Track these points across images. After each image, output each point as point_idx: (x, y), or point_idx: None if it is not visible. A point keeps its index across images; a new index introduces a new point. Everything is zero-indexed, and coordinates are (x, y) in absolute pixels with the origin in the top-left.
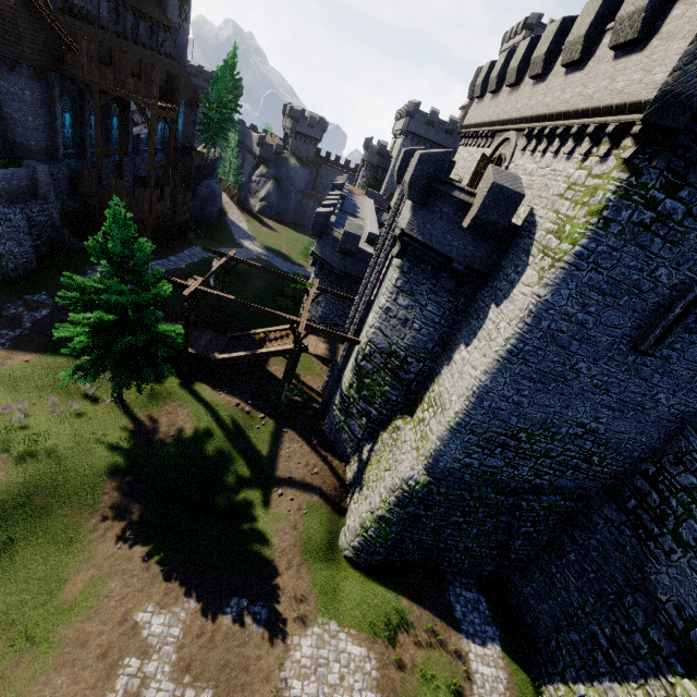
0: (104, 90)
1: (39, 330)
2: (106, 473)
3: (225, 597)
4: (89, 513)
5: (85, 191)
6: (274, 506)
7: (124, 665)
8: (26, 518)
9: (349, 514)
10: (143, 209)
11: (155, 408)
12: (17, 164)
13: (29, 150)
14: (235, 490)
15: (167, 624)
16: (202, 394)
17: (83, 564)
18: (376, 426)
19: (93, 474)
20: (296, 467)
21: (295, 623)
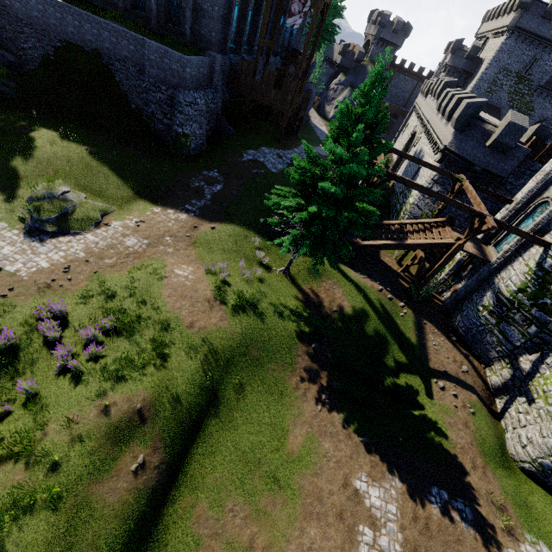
0: None
1: (217, 202)
2: (296, 336)
3: (425, 484)
4: (290, 371)
5: (240, 83)
6: (439, 398)
7: (360, 532)
8: (248, 366)
9: (509, 421)
10: (285, 101)
11: (314, 283)
12: (201, 54)
13: (209, 42)
14: (396, 373)
15: (382, 499)
16: (348, 276)
17: (296, 418)
18: (550, 338)
19: (287, 335)
20: (446, 362)
21: (504, 533)
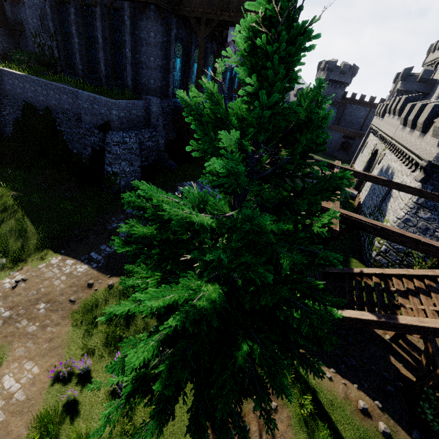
0: (208, 23)
1: None
2: None
3: None
4: None
5: (183, 121)
6: None
7: None
8: None
9: None
10: None
11: None
12: (139, 99)
13: (149, 88)
14: None
15: None
16: (300, 372)
17: None
18: None
19: None
20: None
21: None
